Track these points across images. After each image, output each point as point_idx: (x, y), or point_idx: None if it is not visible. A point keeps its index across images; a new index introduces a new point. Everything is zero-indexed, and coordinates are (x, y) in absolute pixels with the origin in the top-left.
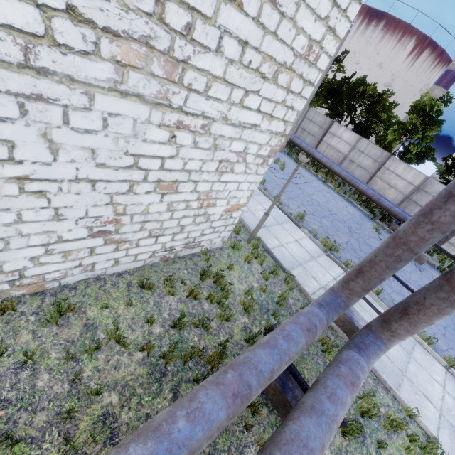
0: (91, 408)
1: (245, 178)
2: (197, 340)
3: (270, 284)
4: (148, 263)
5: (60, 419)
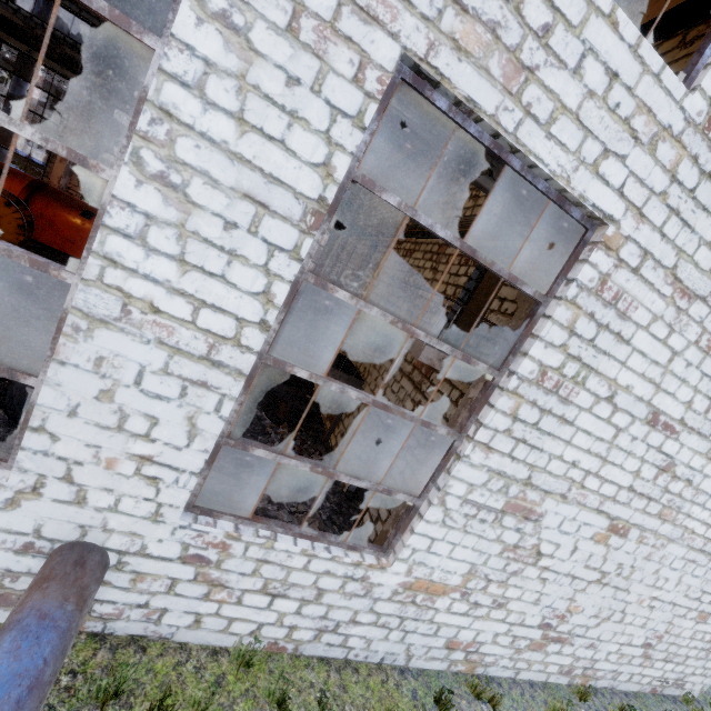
0: None
1: None
2: None
3: None
4: (641, 690)
5: None
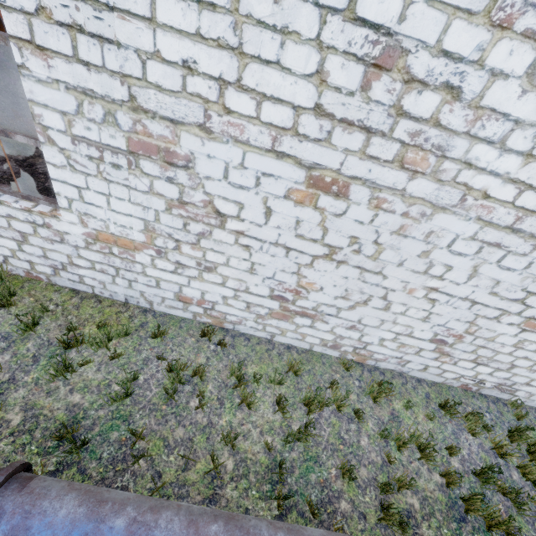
0: (397, 495)
1: None
2: (503, 511)
3: None
4: (446, 383)
5: (377, 485)
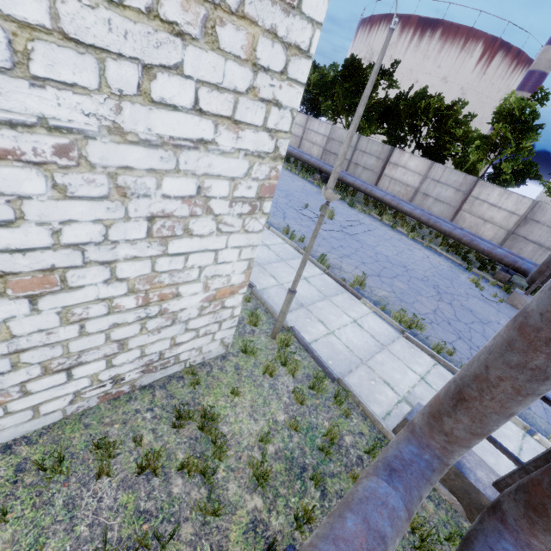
0: None
1: (225, 242)
2: None
3: (309, 409)
4: (74, 411)
5: None
